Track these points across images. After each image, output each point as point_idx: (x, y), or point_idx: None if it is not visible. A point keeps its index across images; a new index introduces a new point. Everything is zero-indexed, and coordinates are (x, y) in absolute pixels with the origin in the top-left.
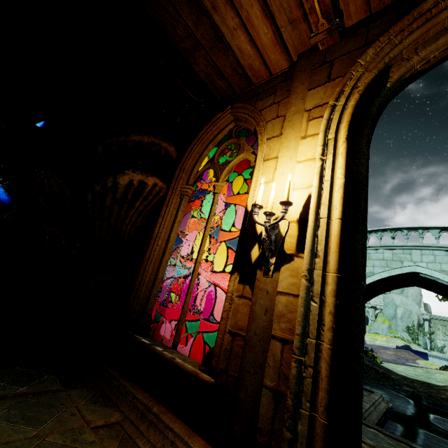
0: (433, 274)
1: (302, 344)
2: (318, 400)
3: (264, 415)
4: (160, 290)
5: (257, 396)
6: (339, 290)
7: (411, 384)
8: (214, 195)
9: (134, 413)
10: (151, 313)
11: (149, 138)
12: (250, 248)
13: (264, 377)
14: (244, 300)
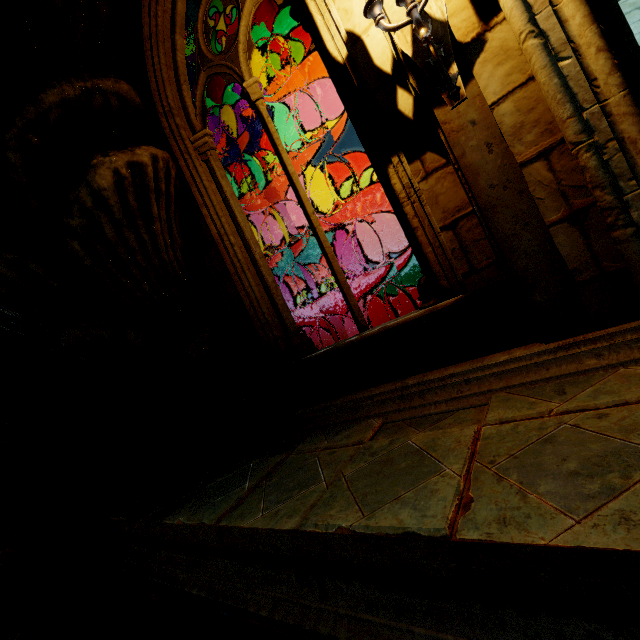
0: None
1: (583, 124)
2: (639, 170)
3: (572, 251)
4: (284, 297)
5: (547, 244)
6: (594, 8)
7: None
8: (256, 107)
9: (389, 406)
10: (297, 328)
11: (72, 85)
12: (392, 103)
13: (542, 218)
14: (437, 175)
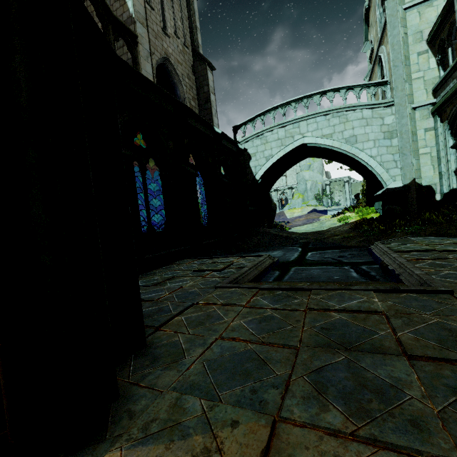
0: (317, 141)
1: None
2: None
3: None
4: None
5: None
6: None
7: (306, 237)
8: None
9: None
10: None
11: None
12: None
13: None
14: None
